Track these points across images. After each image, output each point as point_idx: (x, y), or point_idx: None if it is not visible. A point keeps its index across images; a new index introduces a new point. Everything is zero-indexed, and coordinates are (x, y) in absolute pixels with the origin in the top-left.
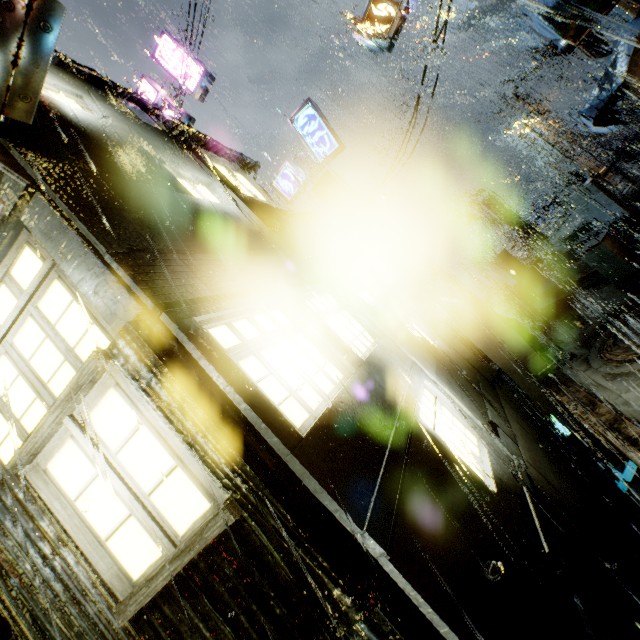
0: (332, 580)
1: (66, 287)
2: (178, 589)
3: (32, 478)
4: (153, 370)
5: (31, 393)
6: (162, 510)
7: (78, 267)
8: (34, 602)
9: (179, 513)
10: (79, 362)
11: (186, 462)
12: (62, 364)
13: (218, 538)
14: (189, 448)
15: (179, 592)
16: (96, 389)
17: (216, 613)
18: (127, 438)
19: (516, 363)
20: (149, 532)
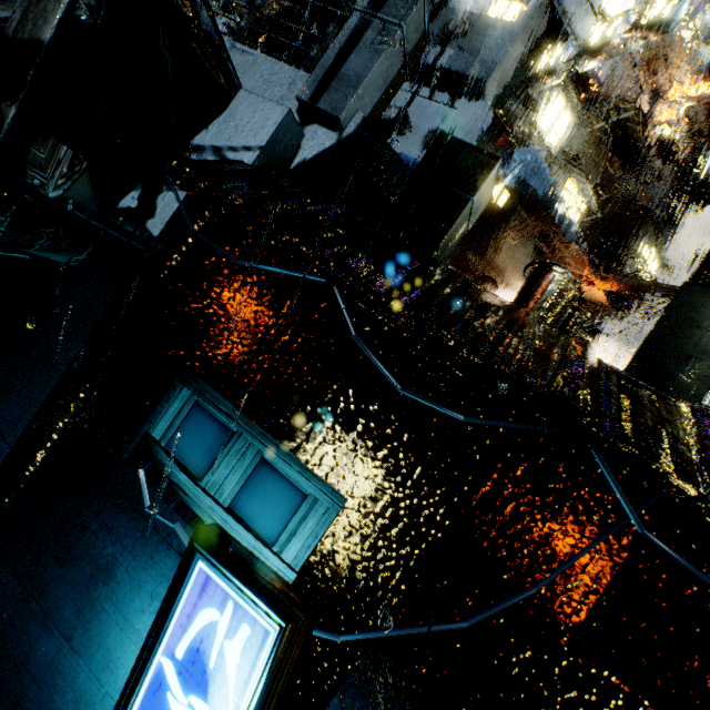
0: None
1: None
2: None
3: None
4: None
5: None
6: None
7: None
8: None
9: None
10: None
11: None
12: None
13: None
14: None
15: None
16: None
17: None
18: None
19: None
20: None
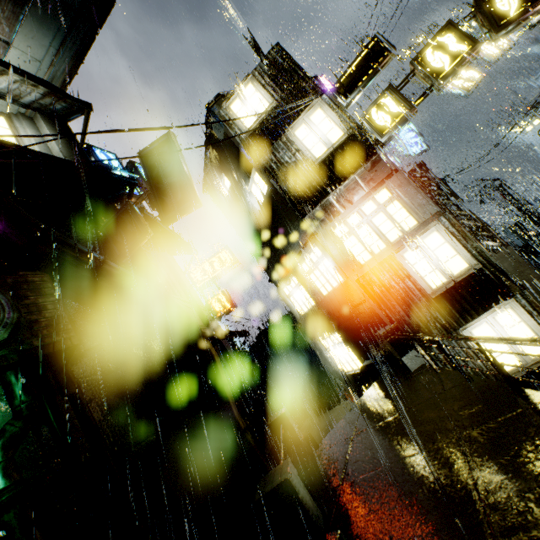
0: (512, 282)
1: (399, 203)
2: (453, 289)
3: (398, 258)
4: (454, 226)
5: (376, 237)
6: (448, 267)
7: (412, 197)
8: (391, 296)
9: (455, 268)
10: (401, 228)
11: (460, 253)
12: (393, 228)
13: (471, 274)
14: (464, 249)
15: (453, 290)
16: (428, 232)
17: (467, 295)
18: (438, 246)
19: (529, 283)
20: (442, 274)
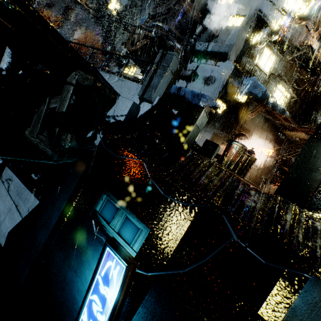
0: None
1: None
2: None
3: None
4: None
5: None
6: None
7: None
8: None
9: None
10: None
11: None
12: None
13: None
14: None
15: None
16: None
17: None
18: None
19: None
20: None
